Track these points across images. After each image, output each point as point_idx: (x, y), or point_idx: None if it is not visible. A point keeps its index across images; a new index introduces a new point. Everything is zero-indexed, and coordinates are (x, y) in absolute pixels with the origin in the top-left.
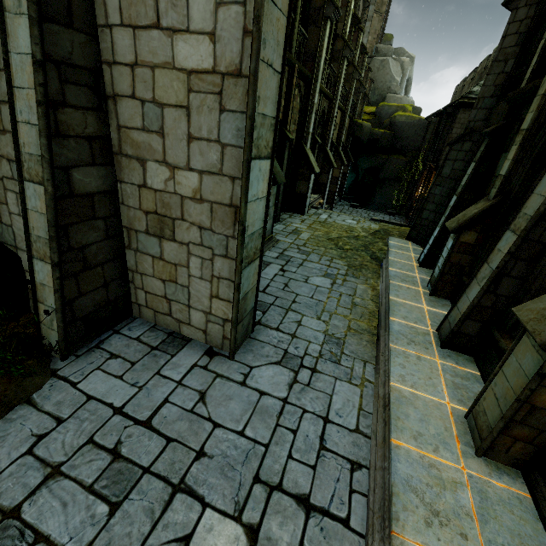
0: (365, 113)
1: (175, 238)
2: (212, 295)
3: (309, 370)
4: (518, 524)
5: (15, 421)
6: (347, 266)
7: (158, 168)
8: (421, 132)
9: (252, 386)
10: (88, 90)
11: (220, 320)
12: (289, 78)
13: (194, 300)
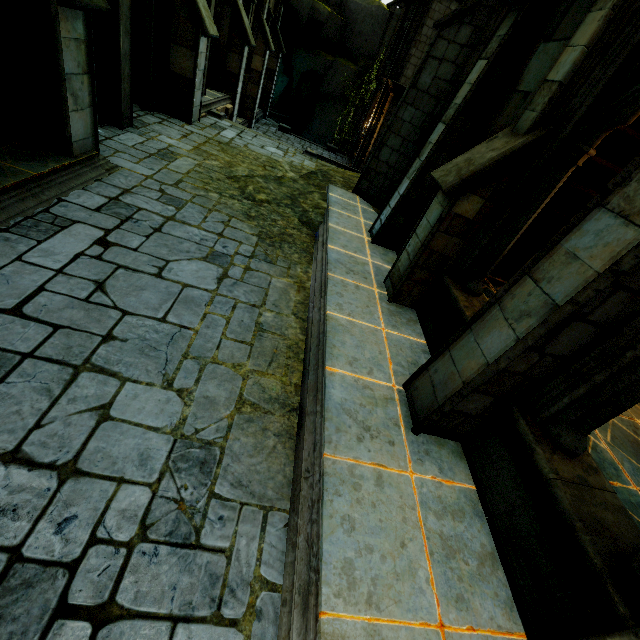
0: None
1: None
2: None
3: (84, 625)
4: None
5: None
6: (257, 237)
7: None
8: (378, 29)
9: None
10: None
11: None
12: None
13: None
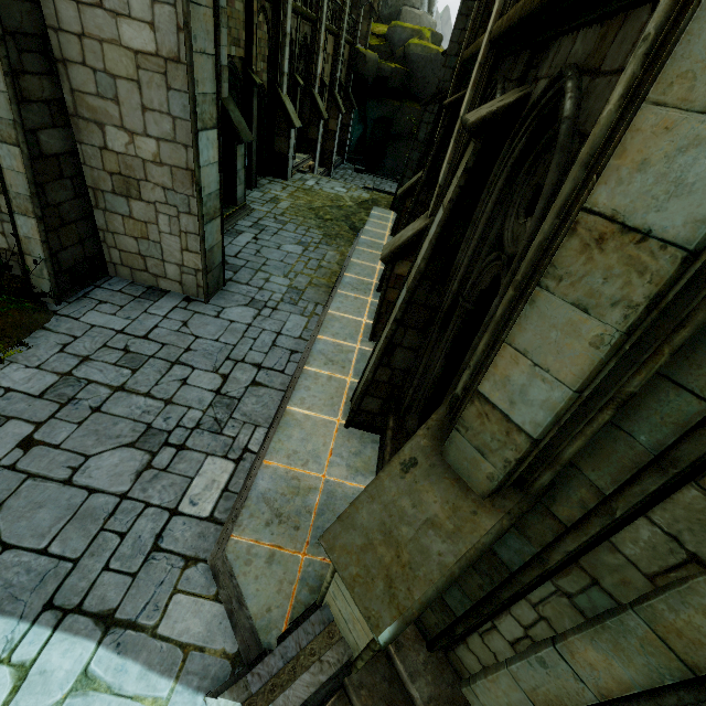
0: (374, 34)
1: (142, 198)
2: (182, 249)
3: (271, 309)
4: None
5: (40, 338)
6: (323, 235)
7: (117, 133)
8: (438, 72)
9: (224, 318)
10: (39, 55)
11: (193, 271)
12: (248, 2)
13: (168, 255)
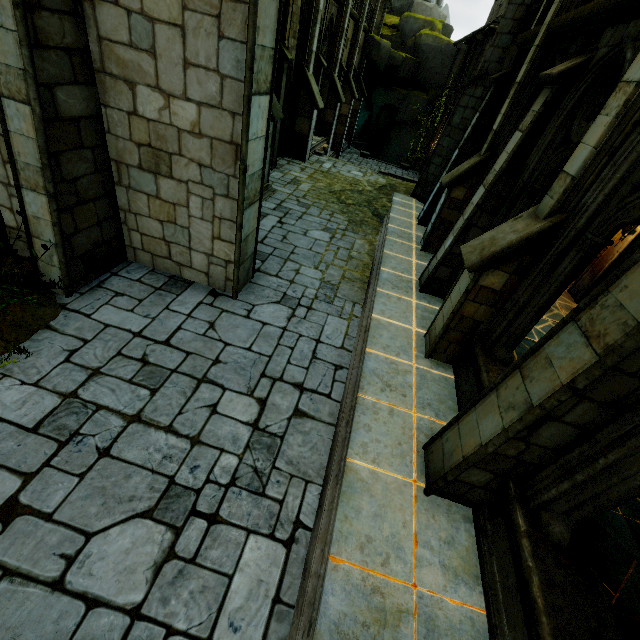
0: (386, 24)
1: (172, 175)
2: (213, 237)
3: (305, 308)
4: (440, 390)
5: (43, 341)
6: (348, 221)
7: (150, 94)
8: (448, 62)
9: (255, 319)
10: None
11: (222, 262)
12: None
13: (196, 242)
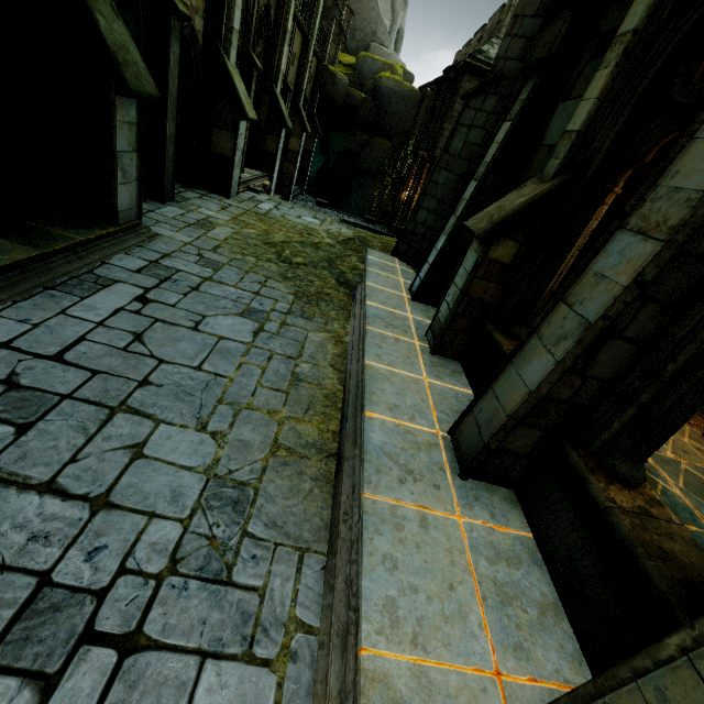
0: (341, 62)
1: None
2: None
3: (109, 652)
4: None
5: None
6: (294, 295)
7: None
8: (412, 110)
9: None
10: None
11: None
12: None
13: None
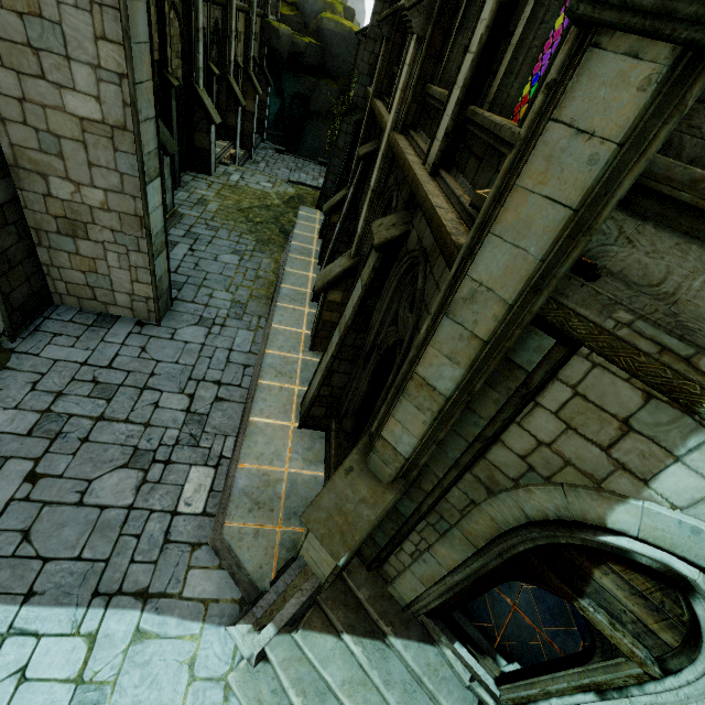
0: (285, 1)
1: (89, 238)
2: (132, 281)
3: (219, 326)
4: None
5: (7, 378)
6: (256, 242)
7: (62, 183)
8: (353, 51)
9: (179, 340)
10: None
11: (143, 298)
12: (159, 3)
13: (117, 286)
